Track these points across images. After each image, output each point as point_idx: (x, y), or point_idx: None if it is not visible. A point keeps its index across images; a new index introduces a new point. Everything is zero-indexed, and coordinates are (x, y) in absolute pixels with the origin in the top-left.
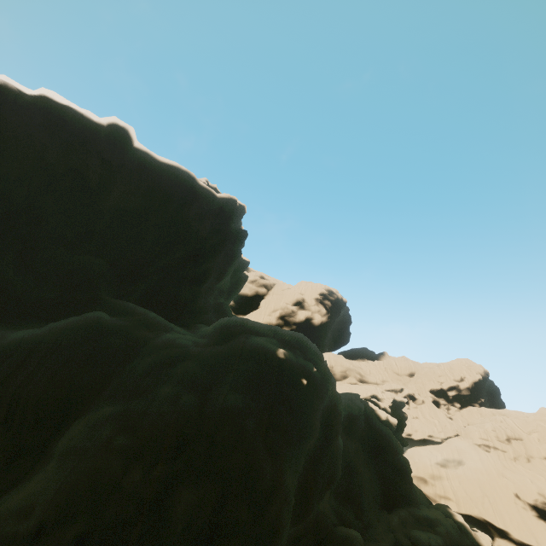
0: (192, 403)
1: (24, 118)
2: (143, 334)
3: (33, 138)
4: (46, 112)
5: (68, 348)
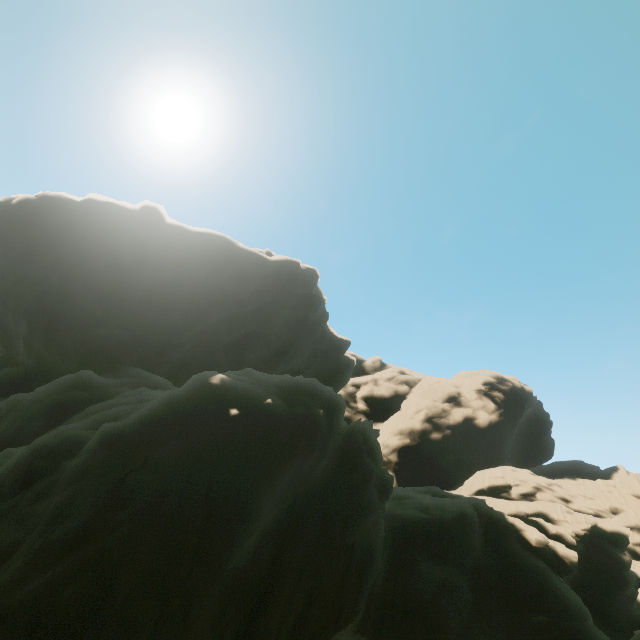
0: (73, 437)
1: (67, 217)
2: (119, 390)
3: (72, 231)
4: (88, 210)
5: (38, 403)
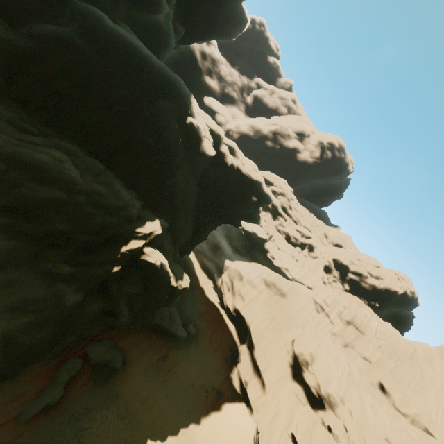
0: None
1: None
2: None
3: None
4: None
5: None
